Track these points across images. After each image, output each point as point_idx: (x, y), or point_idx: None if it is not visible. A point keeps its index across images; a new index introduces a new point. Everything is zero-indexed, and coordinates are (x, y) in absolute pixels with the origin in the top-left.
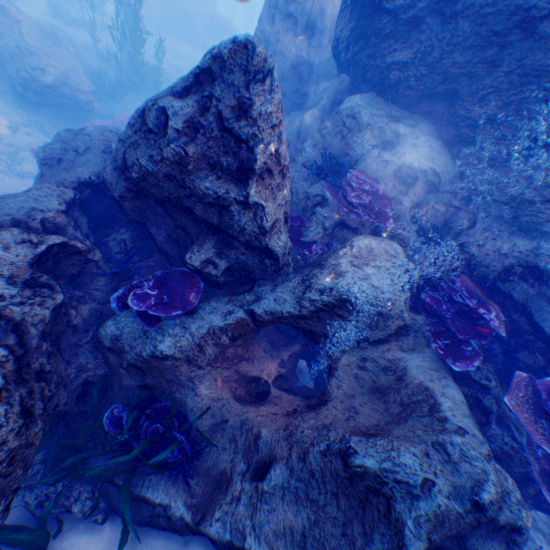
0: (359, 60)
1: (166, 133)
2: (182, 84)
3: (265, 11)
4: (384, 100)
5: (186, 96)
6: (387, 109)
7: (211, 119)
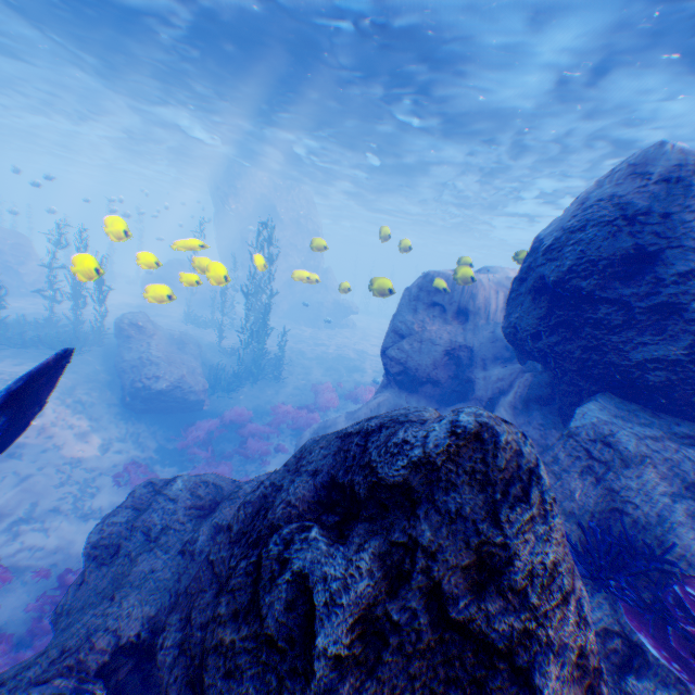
0: (566, 351)
1: (306, 661)
2: (331, 465)
3: (405, 303)
4: (640, 404)
5: (351, 528)
6: (656, 420)
7: (416, 600)
